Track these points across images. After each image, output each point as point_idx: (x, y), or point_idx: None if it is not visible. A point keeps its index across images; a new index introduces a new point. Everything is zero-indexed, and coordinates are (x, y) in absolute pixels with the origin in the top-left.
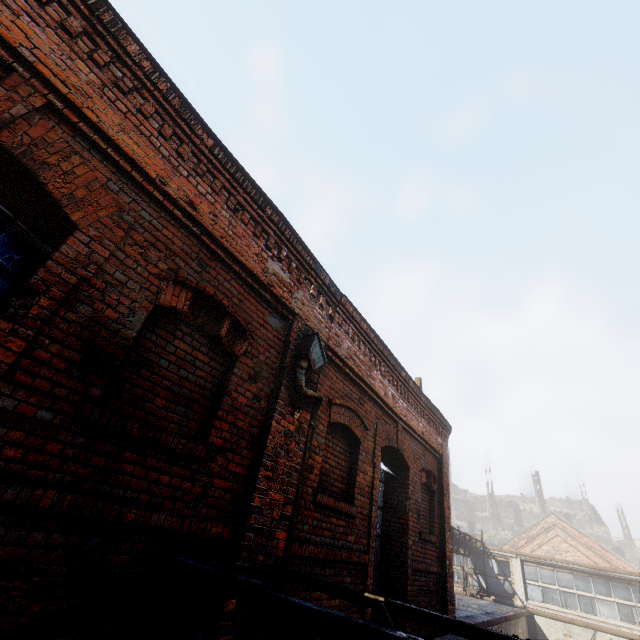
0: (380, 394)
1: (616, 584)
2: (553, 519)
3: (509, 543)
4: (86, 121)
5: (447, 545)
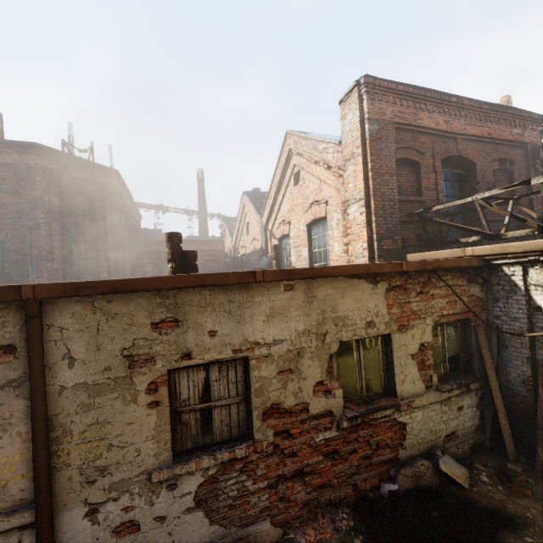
0: None
1: None
2: None
3: None
4: (466, 135)
5: None
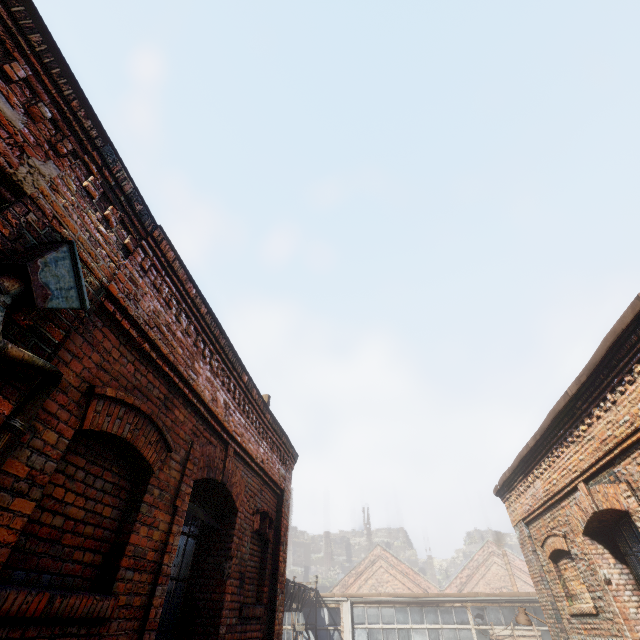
0: (205, 398)
1: (428, 609)
2: (379, 550)
3: (340, 583)
4: None
5: (277, 615)
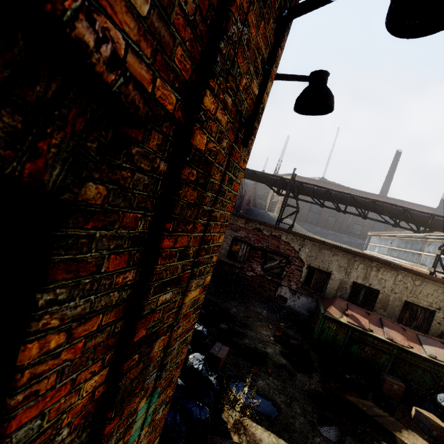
0: None
1: None
2: None
3: None
4: None
5: None
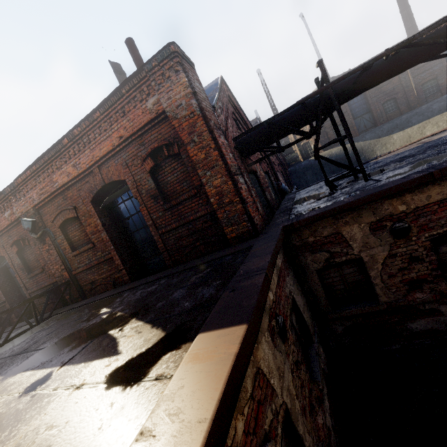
0: (65, 182)
1: None
2: None
3: None
4: None
5: (209, 186)
